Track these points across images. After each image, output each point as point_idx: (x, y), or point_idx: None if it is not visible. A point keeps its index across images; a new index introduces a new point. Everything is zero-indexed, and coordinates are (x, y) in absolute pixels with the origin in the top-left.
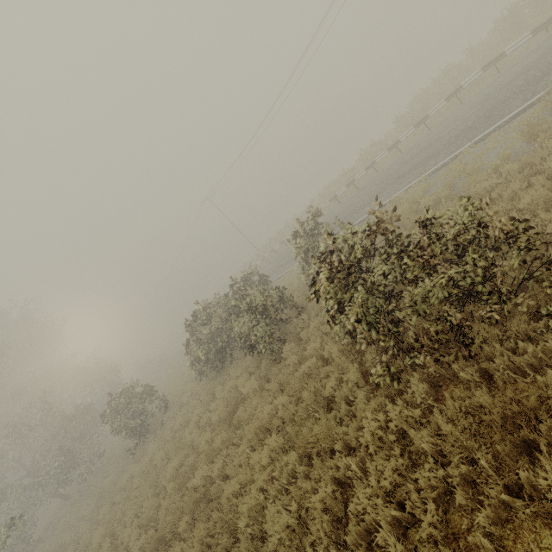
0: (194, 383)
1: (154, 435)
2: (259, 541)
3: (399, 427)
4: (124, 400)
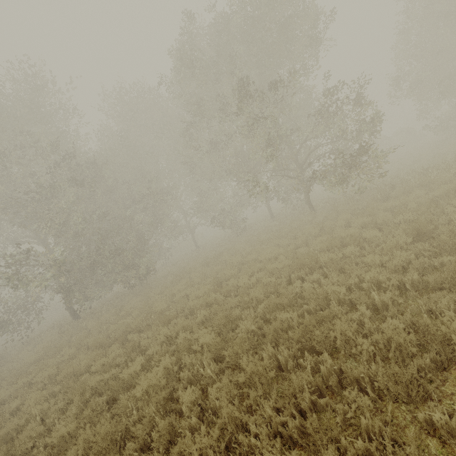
0: None
1: None
2: None
3: None
4: None
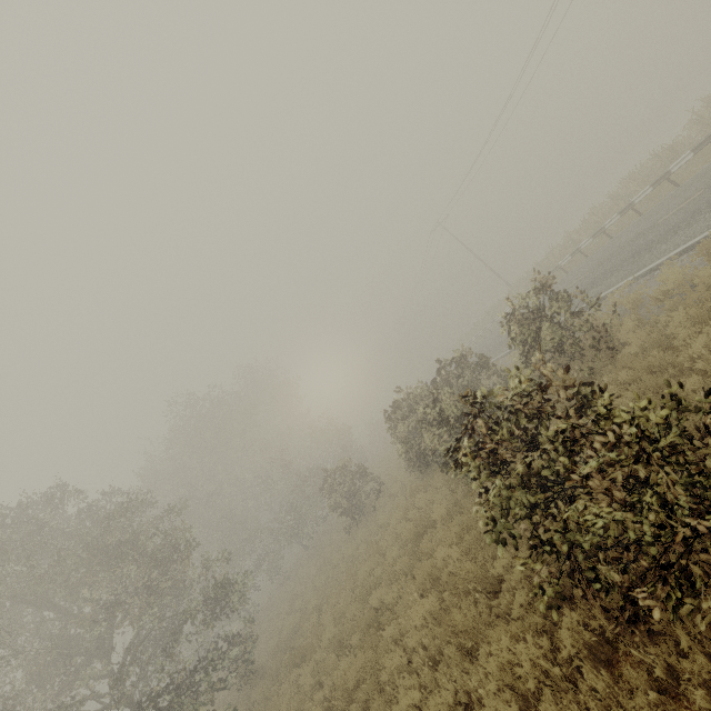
0: (407, 472)
1: (367, 520)
2: (388, 707)
3: (533, 677)
4: (340, 477)
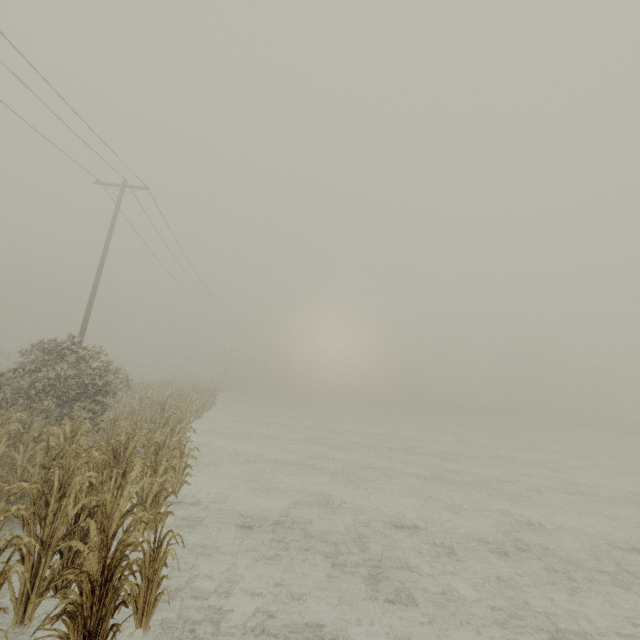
0: None
1: None
2: None
3: None
4: None
